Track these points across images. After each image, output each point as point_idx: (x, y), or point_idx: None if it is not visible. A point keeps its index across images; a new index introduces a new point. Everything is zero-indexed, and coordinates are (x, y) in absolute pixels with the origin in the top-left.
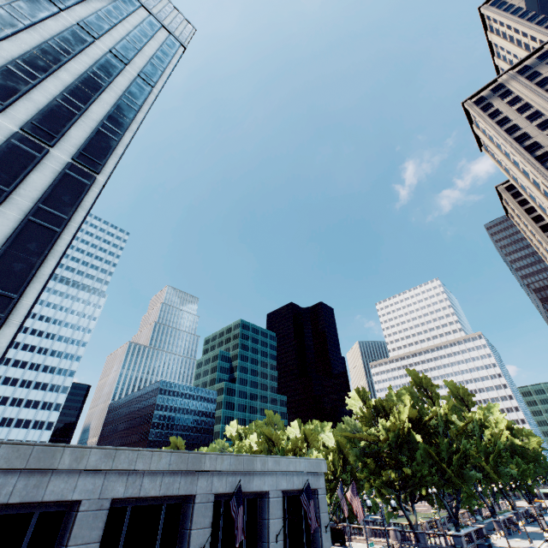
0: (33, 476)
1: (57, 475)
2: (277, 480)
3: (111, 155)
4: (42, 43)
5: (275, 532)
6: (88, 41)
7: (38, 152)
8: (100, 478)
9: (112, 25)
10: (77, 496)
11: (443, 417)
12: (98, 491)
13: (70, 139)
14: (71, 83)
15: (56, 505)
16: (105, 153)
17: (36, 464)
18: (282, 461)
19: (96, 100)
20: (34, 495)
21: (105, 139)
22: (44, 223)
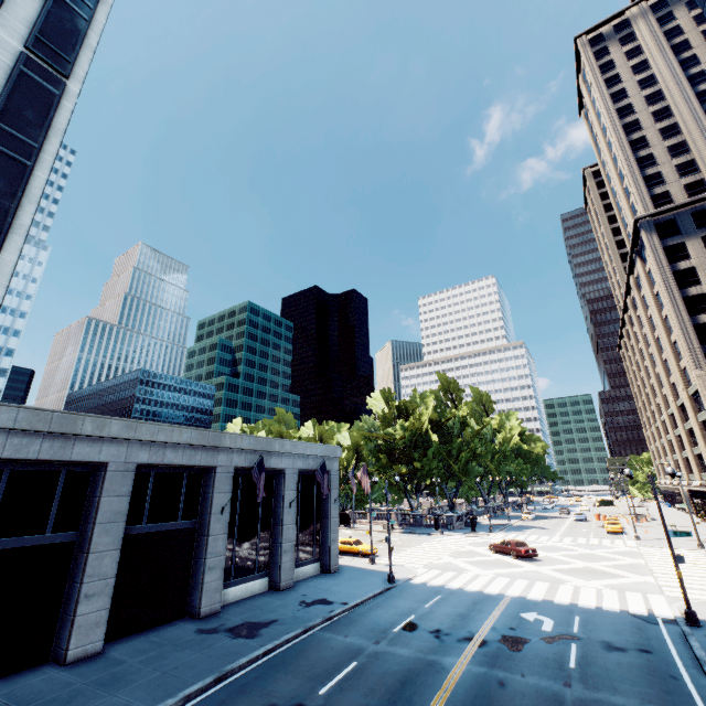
0: (58, 439)
1: (81, 440)
2: (294, 461)
3: (82, 46)
4: None
5: (289, 500)
6: None
7: None
8: (124, 446)
9: None
10: (104, 459)
11: (462, 420)
12: (123, 456)
13: (16, 9)
14: None
15: (81, 466)
16: (73, 42)
17: (59, 429)
18: (299, 446)
19: None
20: (62, 455)
21: (69, 14)
22: (8, 150)
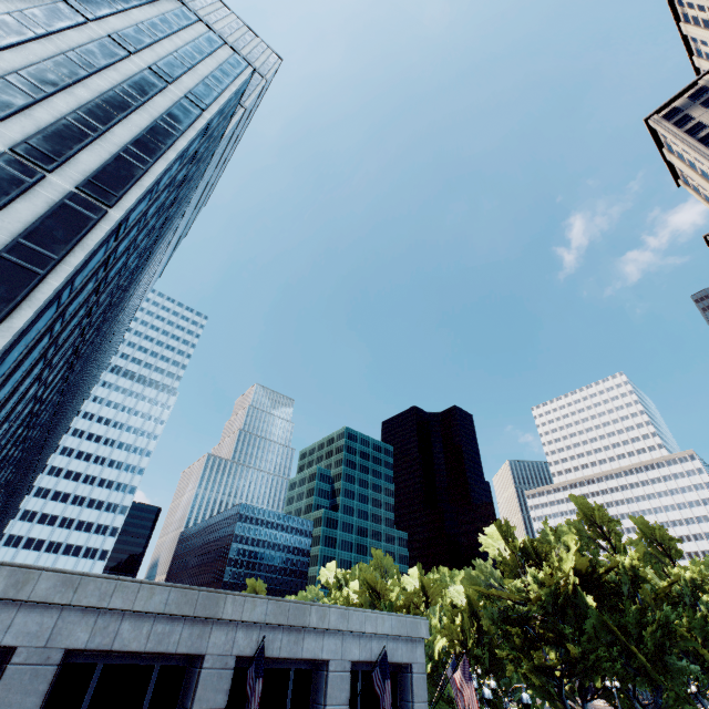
0: None
1: None
2: (344, 645)
3: (134, 186)
4: (57, 54)
5: None
6: (120, 55)
7: (30, 177)
8: (52, 616)
9: (156, 39)
10: (10, 640)
11: (630, 570)
12: (45, 635)
13: (78, 165)
14: (89, 101)
15: None
16: (125, 183)
17: None
18: (353, 616)
19: (121, 122)
20: None
21: (127, 166)
22: (23, 262)
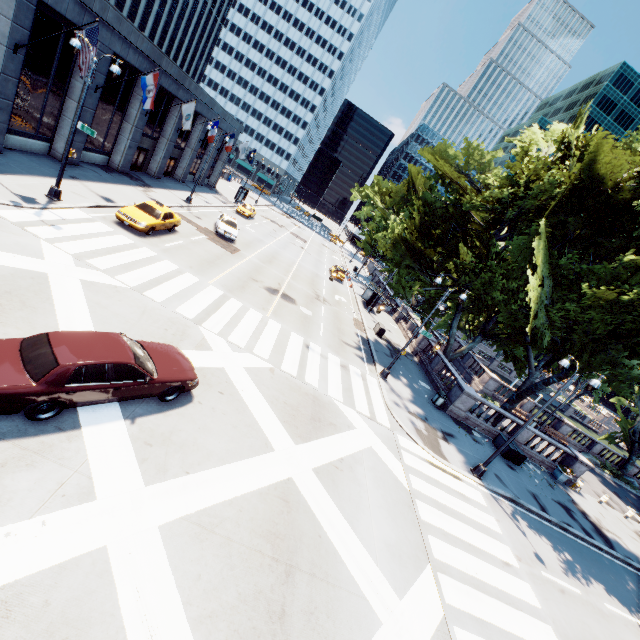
0: None
1: None
2: None
3: None
4: None
5: None
6: None
7: None
8: None
9: None
10: None
11: None
12: None
13: None
14: None
15: None
16: None
17: None
18: None
19: None
20: None
21: None
22: None
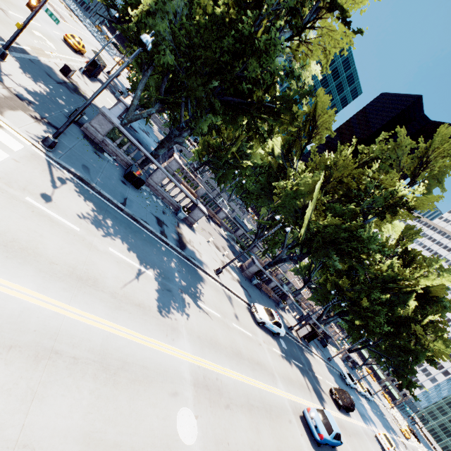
0: None
1: None
2: None
3: None
4: None
5: None
6: None
7: None
8: None
9: None
10: None
11: None
12: None
13: None
14: None
15: None
16: None
17: None
18: None
19: None
20: None
21: None
22: None
